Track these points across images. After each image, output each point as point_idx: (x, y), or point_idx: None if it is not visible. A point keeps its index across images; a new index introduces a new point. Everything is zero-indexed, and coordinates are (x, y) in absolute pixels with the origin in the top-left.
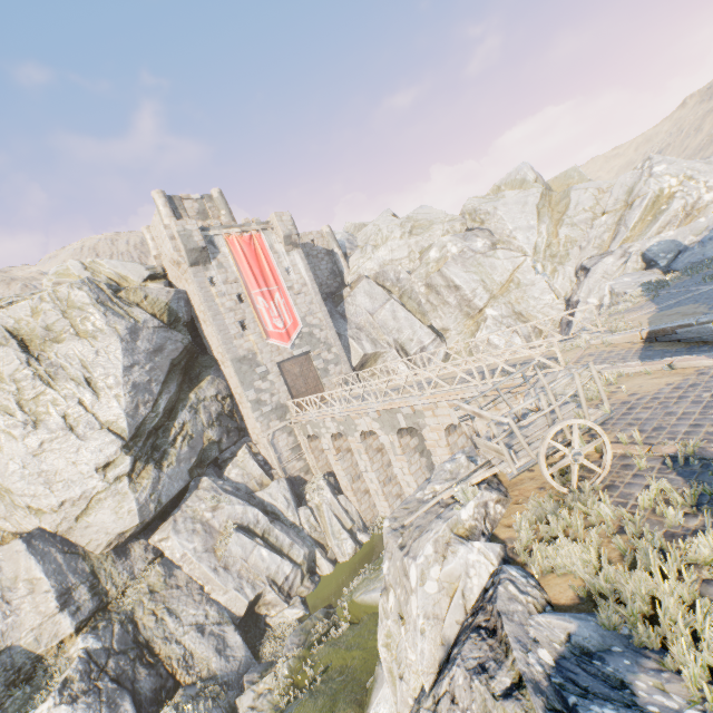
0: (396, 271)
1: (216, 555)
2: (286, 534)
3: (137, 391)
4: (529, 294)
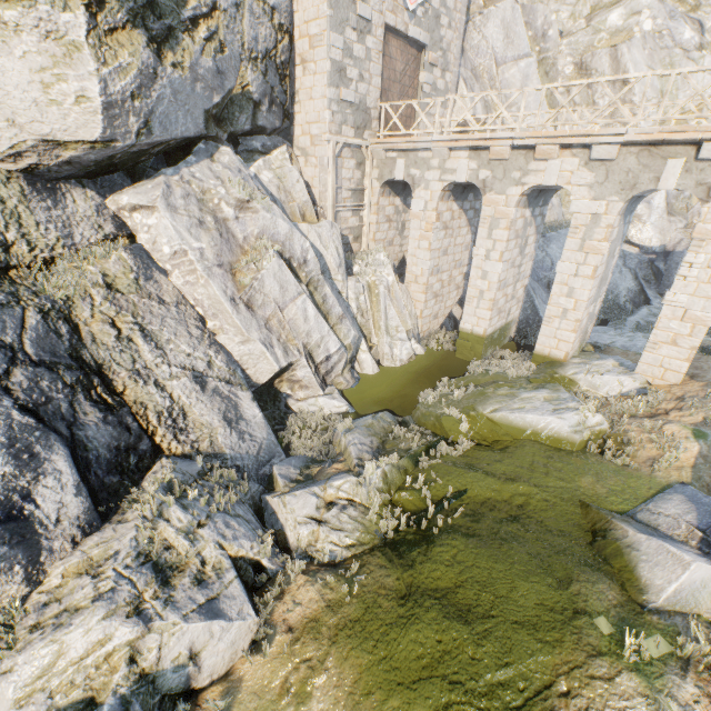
0: (547, 19)
1: (235, 280)
2: (337, 300)
3: None
4: None
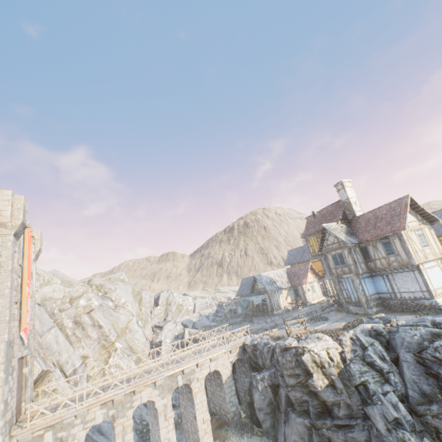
0: (52, 306)
1: None
2: None
3: None
4: (136, 336)
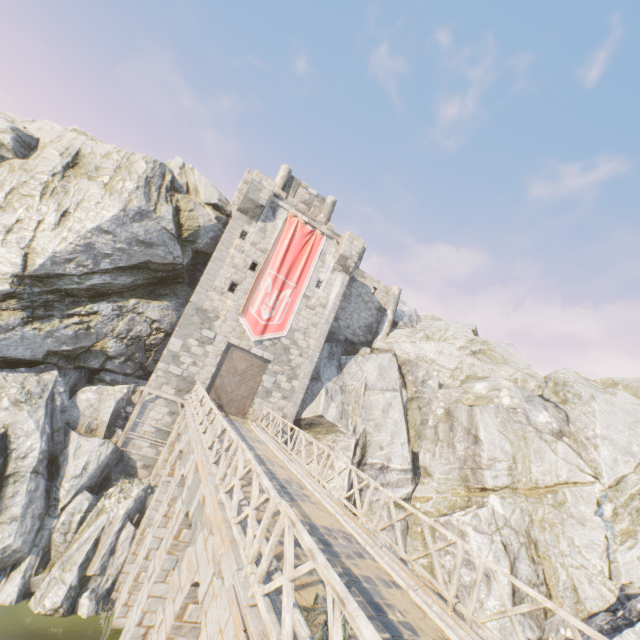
0: (428, 372)
1: None
2: (28, 501)
3: (86, 251)
4: (567, 530)
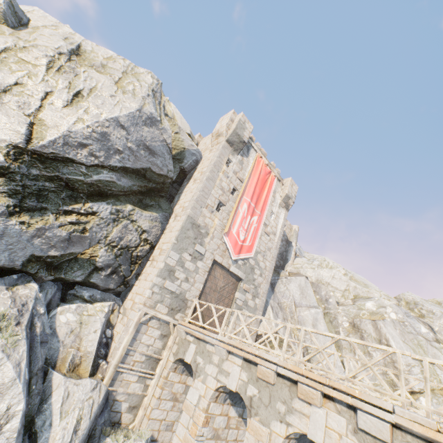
0: (327, 292)
1: None
2: None
3: (100, 140)
4: None
